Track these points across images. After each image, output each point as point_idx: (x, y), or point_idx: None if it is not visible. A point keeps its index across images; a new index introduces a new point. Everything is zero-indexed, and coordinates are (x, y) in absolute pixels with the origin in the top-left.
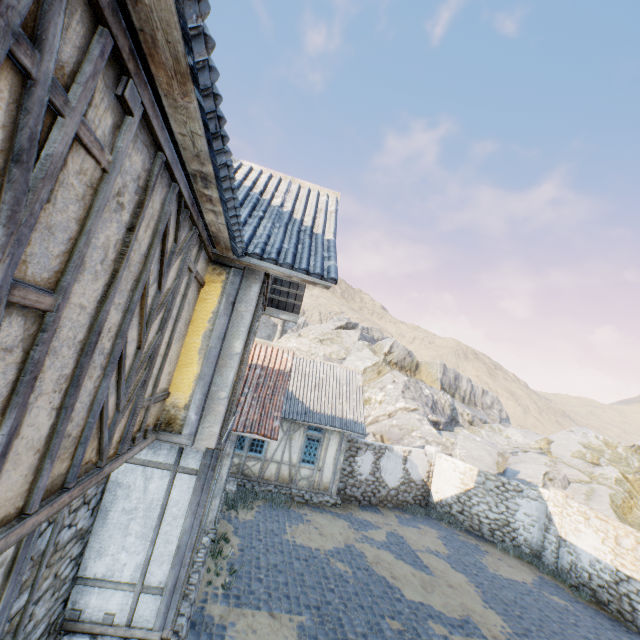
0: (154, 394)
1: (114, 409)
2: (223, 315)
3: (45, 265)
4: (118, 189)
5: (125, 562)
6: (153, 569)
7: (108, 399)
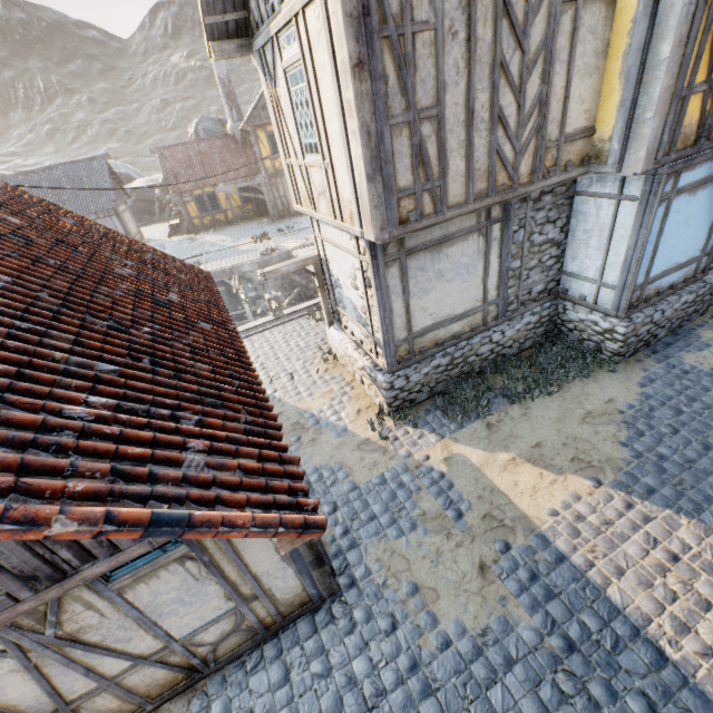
0: (561, 136)
1: (513, 153)
2: (641, 19)
3: (428, 97)
4: (448, 28)
5: (588, 266)
6: (607, 273)
7: (500, 148)
